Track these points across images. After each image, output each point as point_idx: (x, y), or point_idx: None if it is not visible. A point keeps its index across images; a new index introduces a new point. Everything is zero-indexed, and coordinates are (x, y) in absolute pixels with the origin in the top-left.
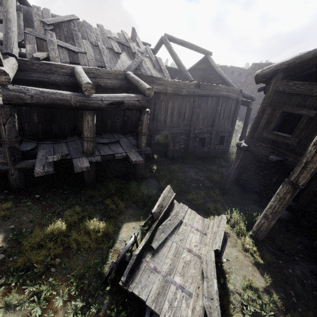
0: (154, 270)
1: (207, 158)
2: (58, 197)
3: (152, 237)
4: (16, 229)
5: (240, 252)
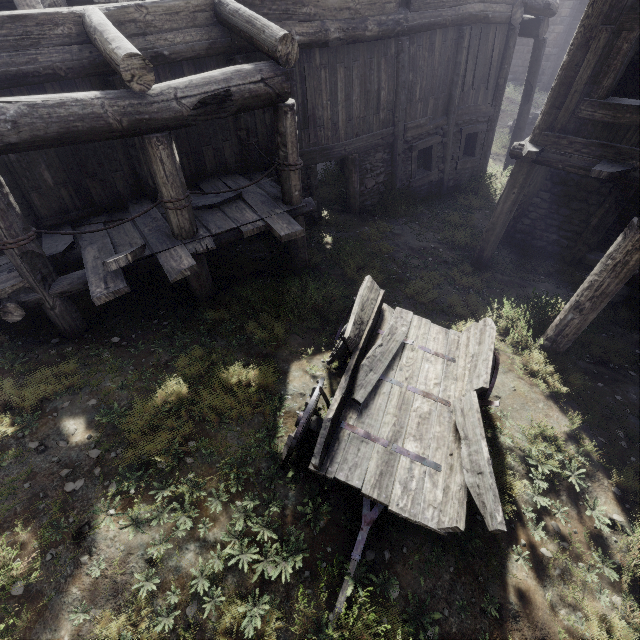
0: (367, 439)
1: (439, 197)
2: (155, 335)
3: (353, 383)
4: (101, 404)
5: (521, 380)
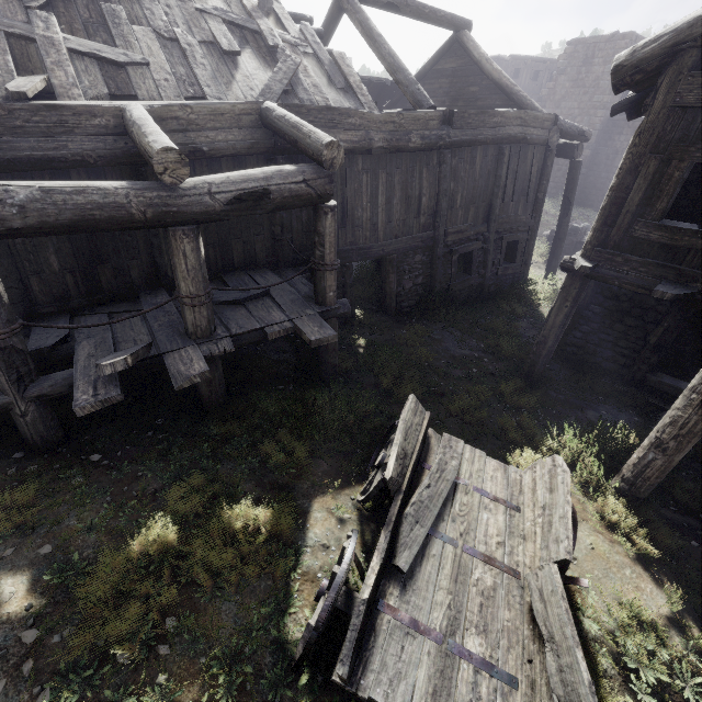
0: (414, 629)
1: (480, 301)
2: (147, 452)
3: (393, 539)
4: (57, 553)
5: (598, 533)
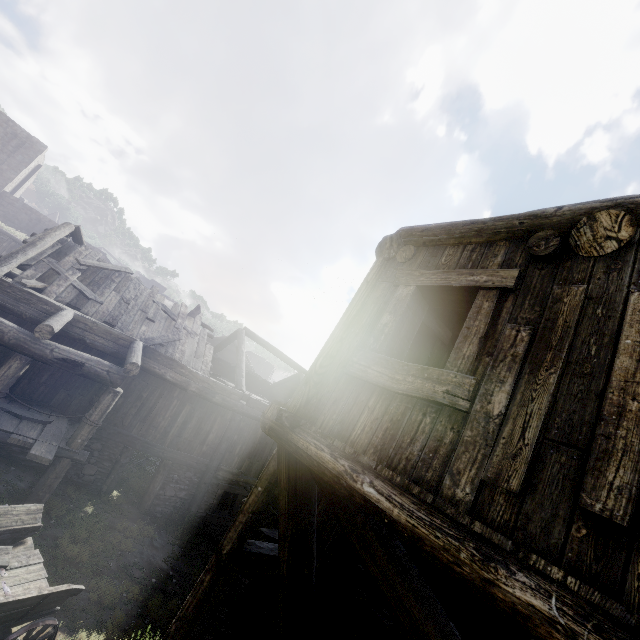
0: None
1: None
2: None
3: None
4: None
5: None
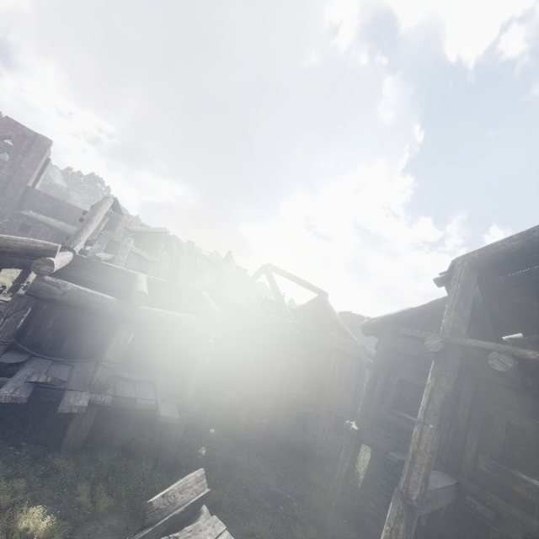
0: None
1: (311, 459)
2: None
3: None
4: None
5: None
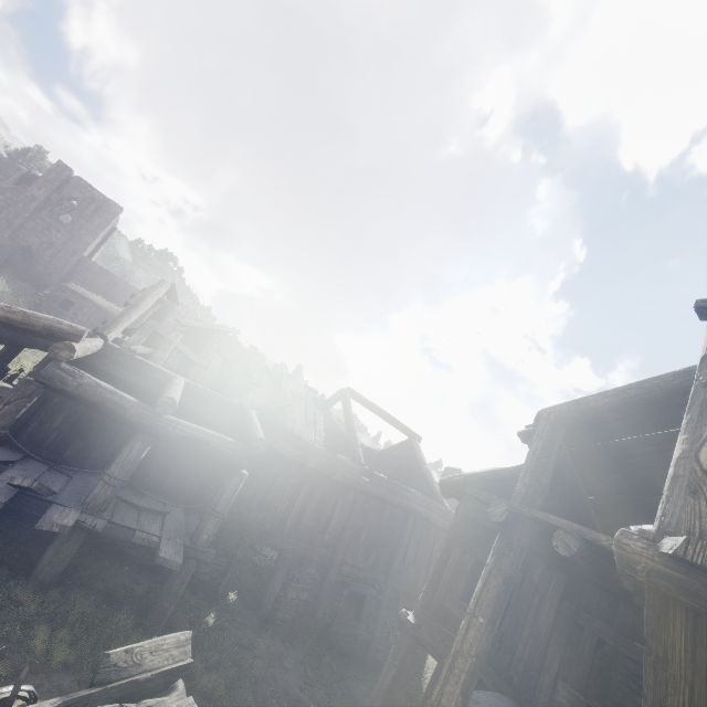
0: None
1: (361, 663)
2: None
3: None
4: None
5: None
